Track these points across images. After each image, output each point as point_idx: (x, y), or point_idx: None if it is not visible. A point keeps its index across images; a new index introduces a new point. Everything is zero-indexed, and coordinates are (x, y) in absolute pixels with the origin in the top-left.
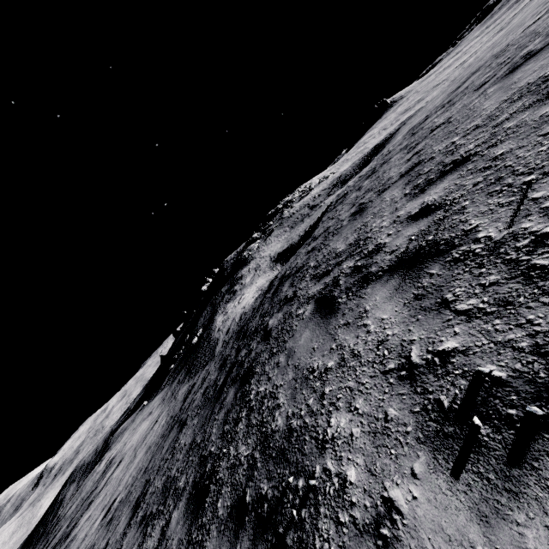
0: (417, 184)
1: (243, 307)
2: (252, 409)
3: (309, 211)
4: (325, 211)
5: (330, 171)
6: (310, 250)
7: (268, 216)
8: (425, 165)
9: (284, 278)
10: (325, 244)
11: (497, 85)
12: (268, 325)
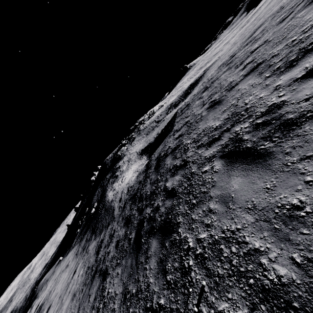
0: (276, 68)
1: (127, 183)
2: (203, 257)
3: (156, 124)
4: (171, 119)
5: (163, 102)
6: (178, 136)
7: (130, 130)
8: (271, 60)
9: (161, 157)
10: (193, 129)
11: (305, 9)
12: (166, 187)
